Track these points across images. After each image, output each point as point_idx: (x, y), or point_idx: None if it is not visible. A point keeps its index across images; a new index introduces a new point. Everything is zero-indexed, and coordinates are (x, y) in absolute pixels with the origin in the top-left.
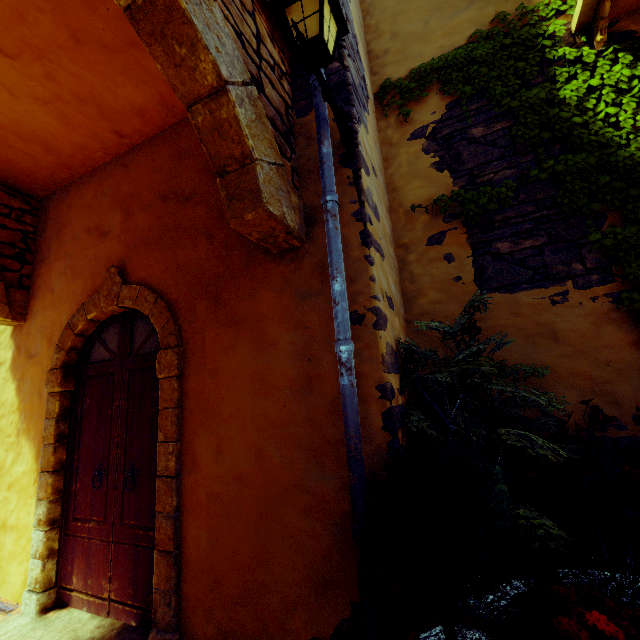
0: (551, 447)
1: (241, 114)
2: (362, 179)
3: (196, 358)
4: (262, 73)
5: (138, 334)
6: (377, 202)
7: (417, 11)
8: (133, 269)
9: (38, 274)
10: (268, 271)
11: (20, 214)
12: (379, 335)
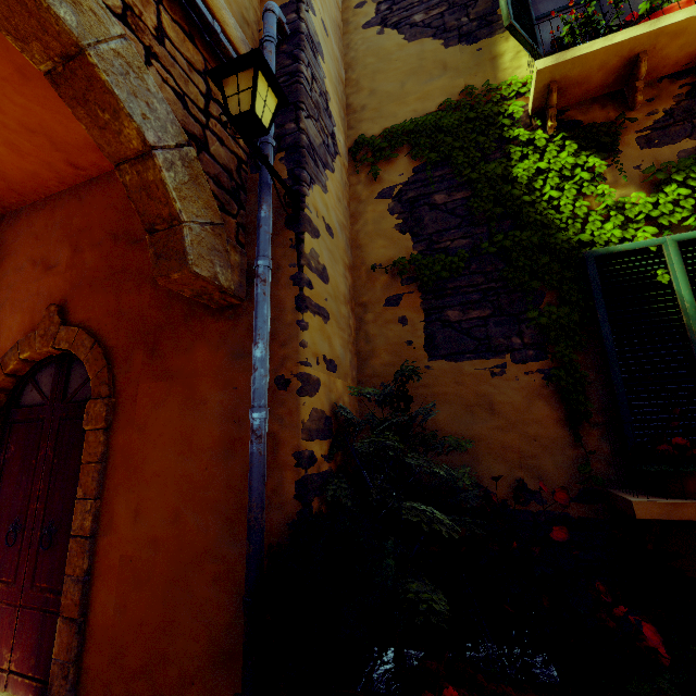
0: (450, 522)
1: (169, 178)
2: (304, 243)
3: (127, 411)
4: (209, 131)
5: (74, 379)
6: (328, 263)
7: (395, 72)
8: (75, 309)
9: None
10: (207, 326)
11: None
12: (302, 402)
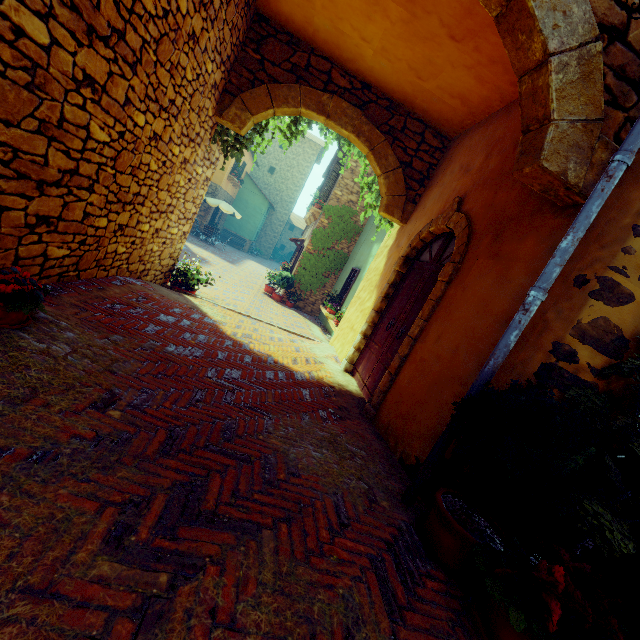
0: None
1: (555, 80)
2: None
3: (462, 275)
4: (637, 15)
5: (448, 250)
6: None
7: None
8: (467, 201)
9: (424, 195)
10: (544, 221)
11: (434, 151)
12: (589, 303)
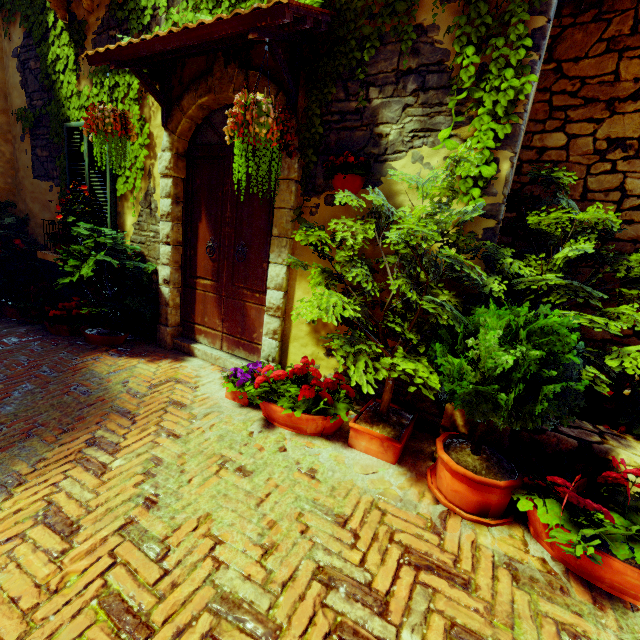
0: None
1: None
2: None
3: None
4: None
5: None
6: None
7: None
8: None
9: None
10: None
11: None
12: None
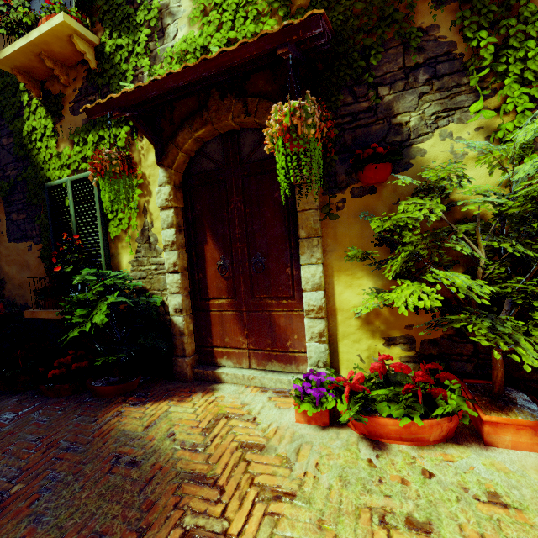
0: None
1: None
2: None
3: None
4: None
5: None
6: None
7: None
8: None
9: None
10: None
11: None
12: None
